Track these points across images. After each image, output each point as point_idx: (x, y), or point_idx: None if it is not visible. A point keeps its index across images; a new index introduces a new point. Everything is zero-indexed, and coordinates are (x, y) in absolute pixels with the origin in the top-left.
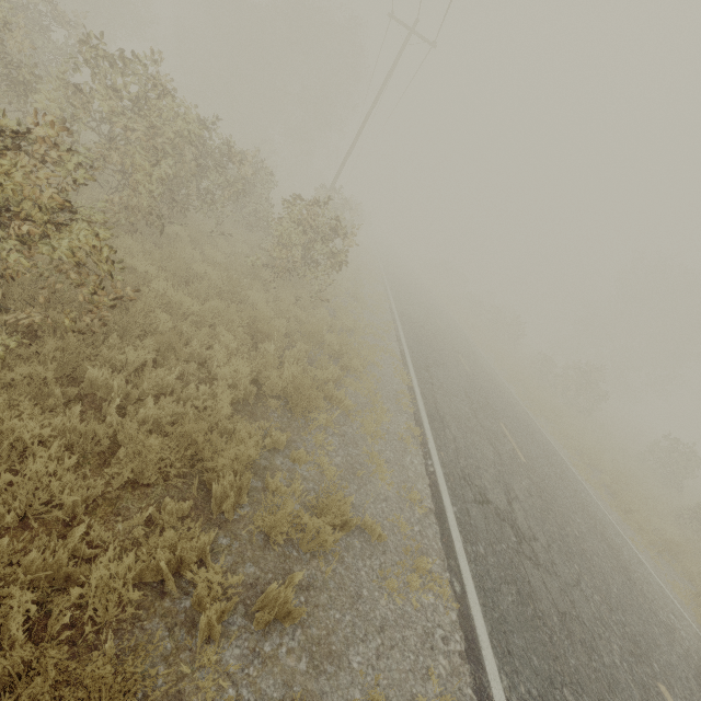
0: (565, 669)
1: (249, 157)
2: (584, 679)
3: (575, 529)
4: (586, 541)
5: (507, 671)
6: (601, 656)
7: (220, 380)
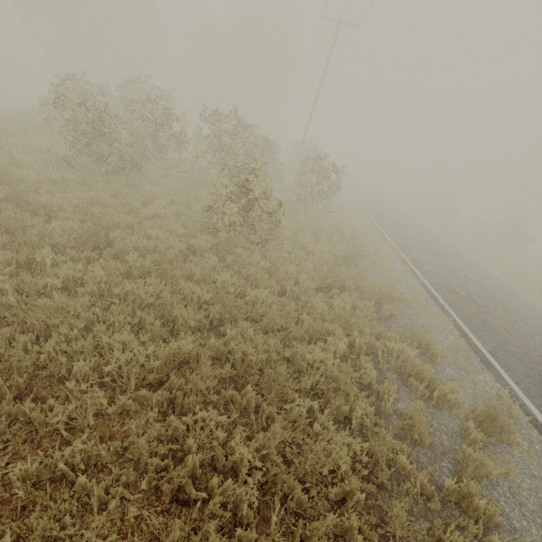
0: (509, 343)
1: (276, 142)
2: (519, 346)
3: (512, 305)
4: (520, 310)
5: (481, 340)
6: (529, 342)
7: (319, 253)
